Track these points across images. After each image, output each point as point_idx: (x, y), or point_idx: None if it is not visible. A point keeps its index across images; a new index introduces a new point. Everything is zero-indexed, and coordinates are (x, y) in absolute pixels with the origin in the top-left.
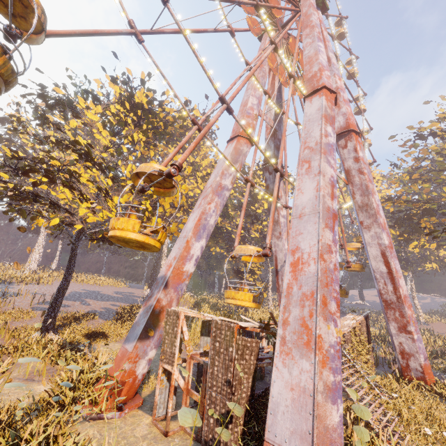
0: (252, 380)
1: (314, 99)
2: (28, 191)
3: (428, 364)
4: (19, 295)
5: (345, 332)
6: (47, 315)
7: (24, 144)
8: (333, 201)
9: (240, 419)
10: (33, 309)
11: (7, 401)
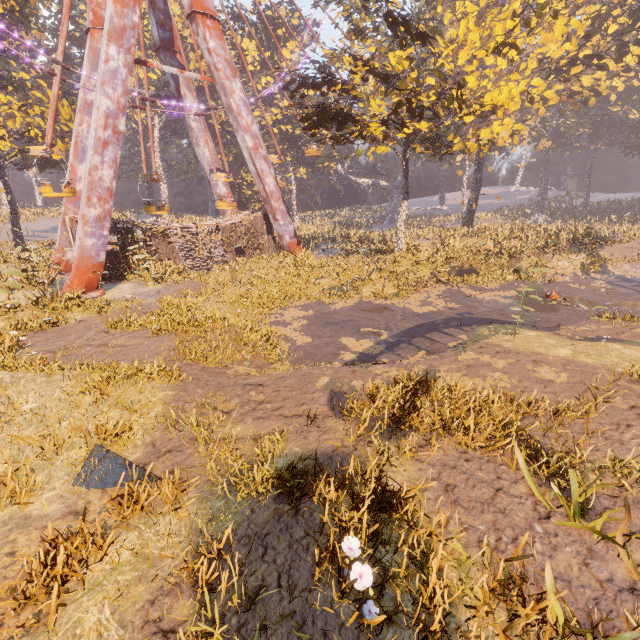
0: None
1: None
2: None
3: (294, 241)
4: None
5: (223, 224)
6: (14, 239)
7: None
8: (106, 132)
9: None
10: (11, 241)
11: None
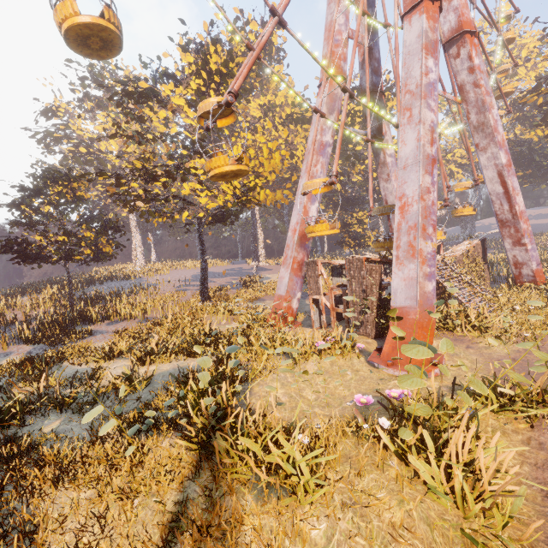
0: (379, 289)
1: (414, 19)
2: (150, 193)
3: (541, 268)
4: (157, 284)
5: (457, 255)
6: (202, 289)
7: (80, 137)
8: (432, 147)
9: (374, 310)
10: (179, 291)
11: (221, 332)
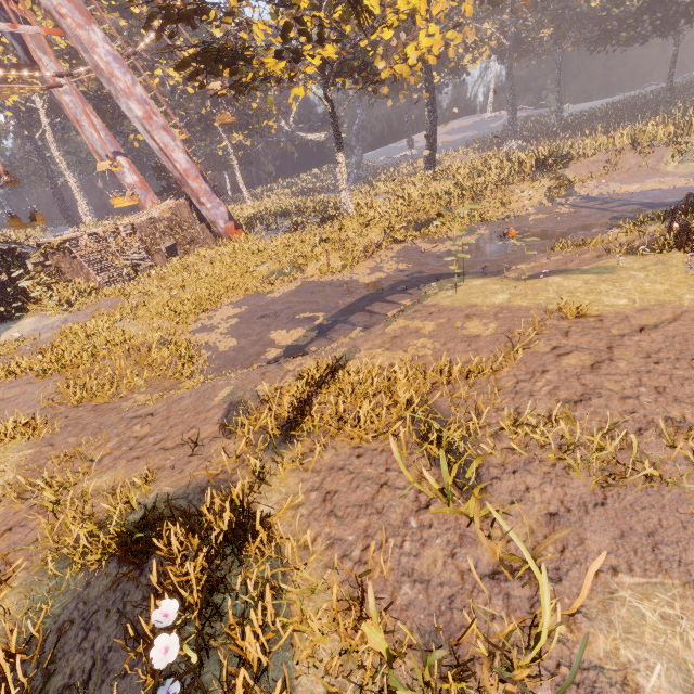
0: None
1: None
2: None
3: (231, 225)
4: None
5: (138, 221)
6: None
7: None
8: None
9: None
10: None
11: None
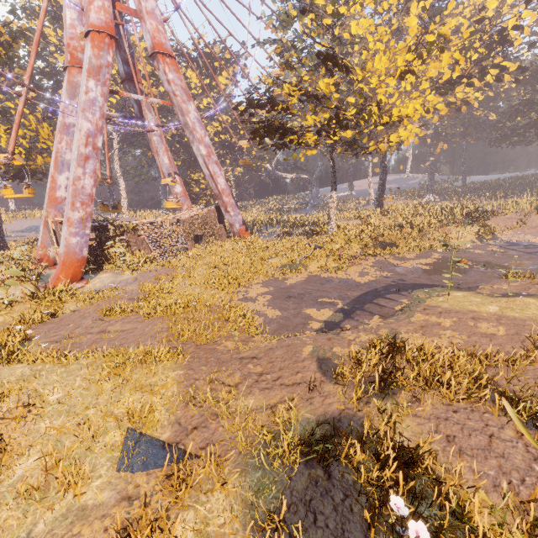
0: None
1: (88, 43)
2: None
3: (243, 228)
4: None
5: (183, 218)
6: None
7: None
8: (87, 148)
9: None
10: None
11: None
